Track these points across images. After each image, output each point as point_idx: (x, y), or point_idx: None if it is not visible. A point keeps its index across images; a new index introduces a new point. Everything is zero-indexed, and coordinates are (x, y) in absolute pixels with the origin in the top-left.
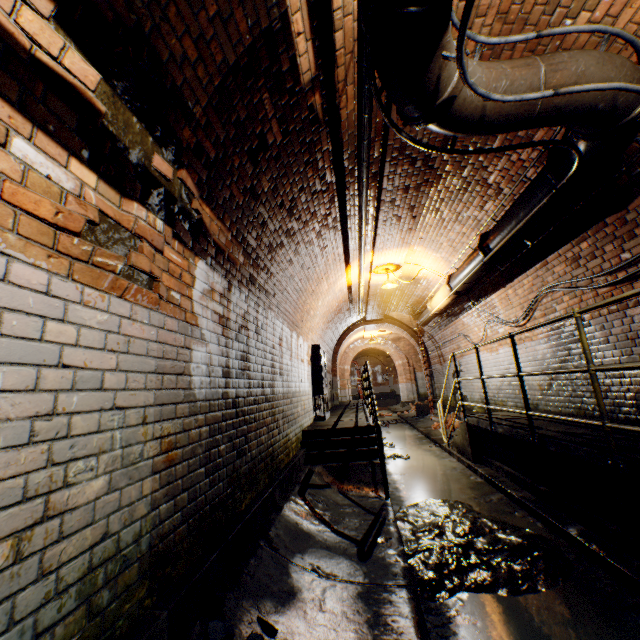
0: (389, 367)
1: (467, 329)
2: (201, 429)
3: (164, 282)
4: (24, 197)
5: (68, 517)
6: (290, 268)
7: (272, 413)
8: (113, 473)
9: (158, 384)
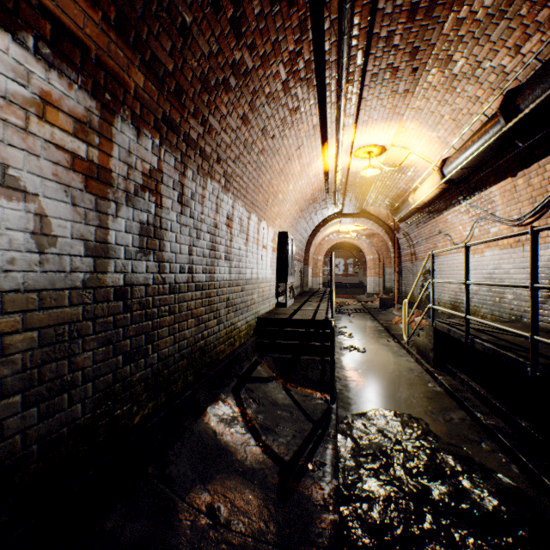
0: (360, 261)
1: (449, 227)
2: (8, 337)
3: None
4: None
5: None
6: (245, 129)
7: (207, 302)
8: None
9: None
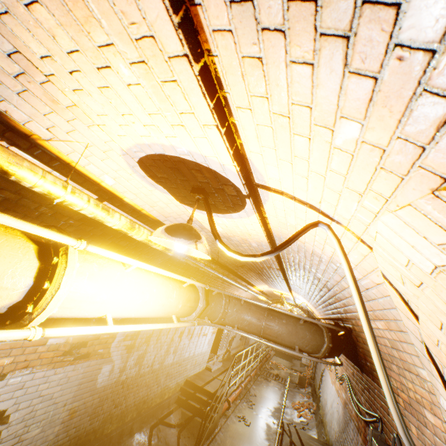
0: None
1: None
2: (95, 400)
3: (96, 348)
4: (46, 354)
5: (24, 441)
6: None
7: (155, 377)
8: (45, 425)
9: (77, 389)
